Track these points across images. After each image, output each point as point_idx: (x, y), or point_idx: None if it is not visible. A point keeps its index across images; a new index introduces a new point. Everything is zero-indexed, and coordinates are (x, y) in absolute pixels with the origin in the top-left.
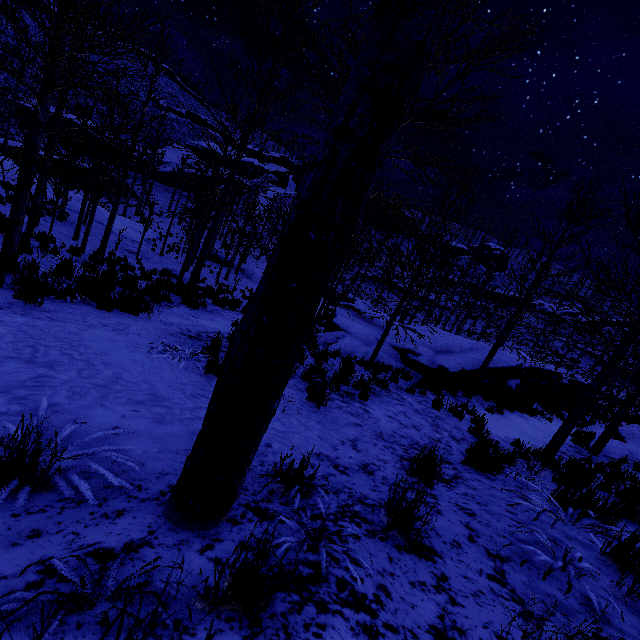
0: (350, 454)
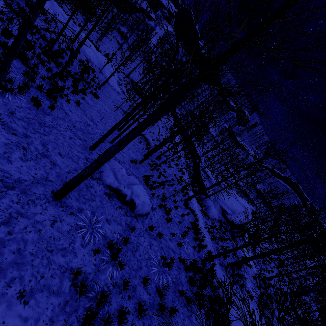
0: (264, 322)
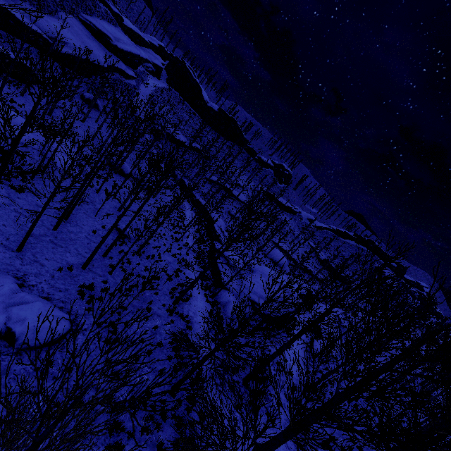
0: None
